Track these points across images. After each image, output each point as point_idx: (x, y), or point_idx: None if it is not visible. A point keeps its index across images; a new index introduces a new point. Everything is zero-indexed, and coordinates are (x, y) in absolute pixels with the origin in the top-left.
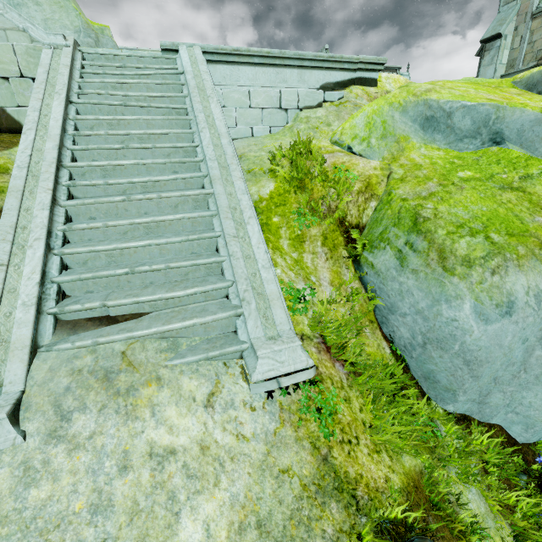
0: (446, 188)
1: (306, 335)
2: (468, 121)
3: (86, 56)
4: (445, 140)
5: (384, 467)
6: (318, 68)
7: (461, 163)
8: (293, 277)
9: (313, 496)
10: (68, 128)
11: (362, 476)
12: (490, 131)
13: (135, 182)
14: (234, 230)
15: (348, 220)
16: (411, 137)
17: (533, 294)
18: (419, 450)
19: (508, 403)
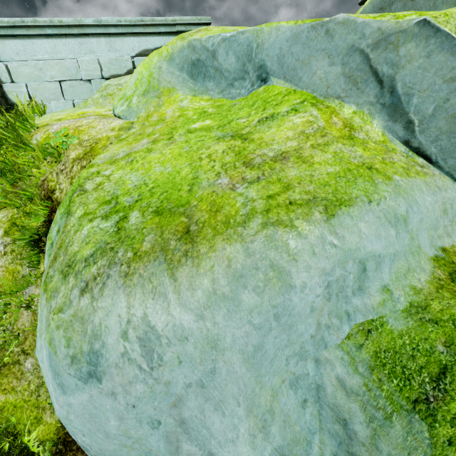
0: (154, 144)
1: None
2: (232, 58)
3: None
4: (217, 87)
5: None
6: (130, 34)
7: (215, 111)
8: None
9: None
10: None
11: None
12: (255, 66)
13: None
14: None
15: (57, 199)
16: (177, 89)
17: (136, 336)
18: None
19: None
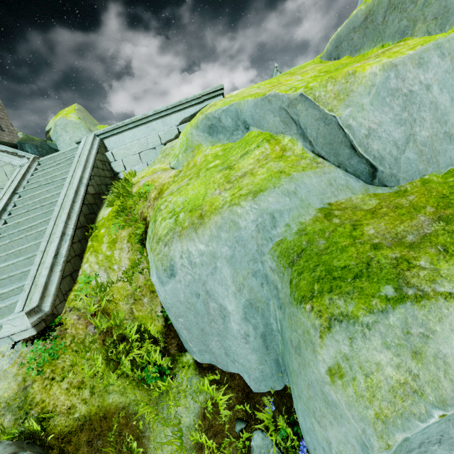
0: (190, 181)
1: (76, 308)
2: (229, 119)
3: (41, 162)
4: (225, 137)
5: (77, 398)
6: (175, 112)
7: (222, 153)
8: (96, 268)
9: (0, 409)
10: (9, 208)
11: (44, 401)
12: (242, 122)
13: (22, 230)
14: (44, 248)
15: (148, 219)
16: (202, 144)
17: (185, 256)
18: (126, 390)
19: (225, 352)
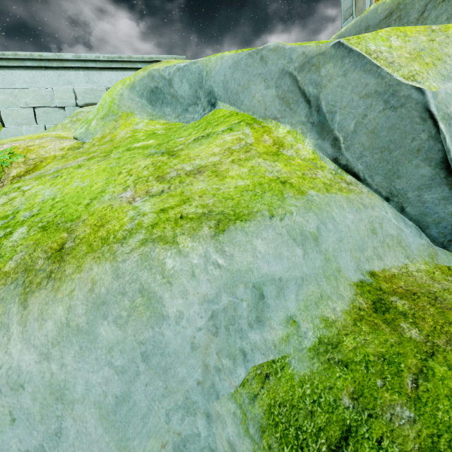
0: (88, 161)
1: None
2: (186, 85)
3: None
4: (174, 112)
5: None
6: (109, 69)
7: (163, 132)
8: None
9: None
10: None
11: None
12: (205, 92)
13: None
14: None
15: None
16: (135, 113)
17: None
18: None
19: None
